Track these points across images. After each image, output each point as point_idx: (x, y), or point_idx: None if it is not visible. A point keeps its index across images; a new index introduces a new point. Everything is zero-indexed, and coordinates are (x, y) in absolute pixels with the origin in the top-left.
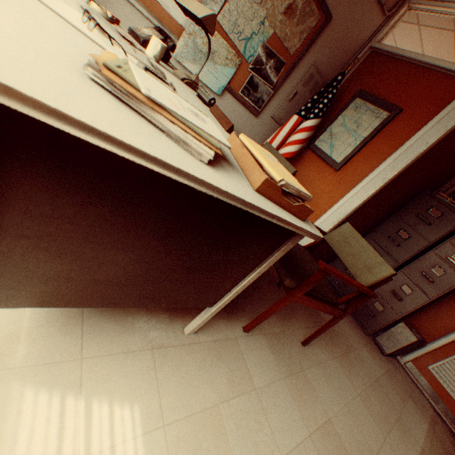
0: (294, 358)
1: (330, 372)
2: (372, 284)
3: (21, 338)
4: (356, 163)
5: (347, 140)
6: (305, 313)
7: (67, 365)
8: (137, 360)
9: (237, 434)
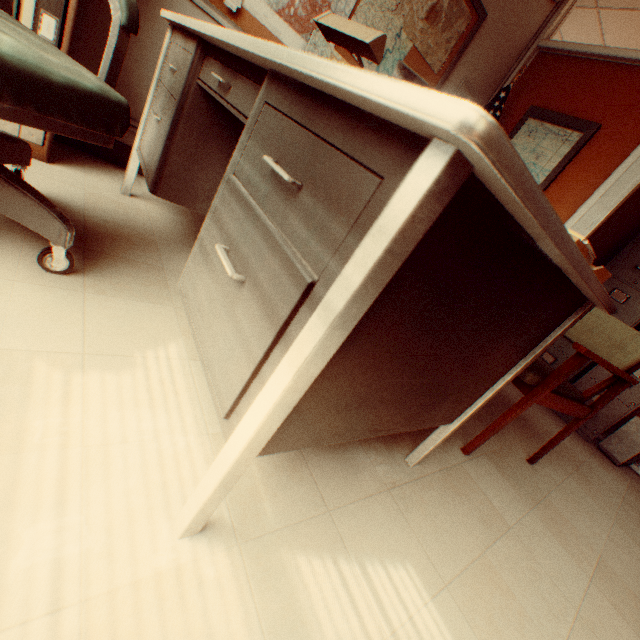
0: (529, 482)
1: (573, 495)
2: (630, 366)
3: (261, 493)
4: None
5: None
6: (512, 422)
7: (318, 521)
8: (381, 506)
9: (520, 587)
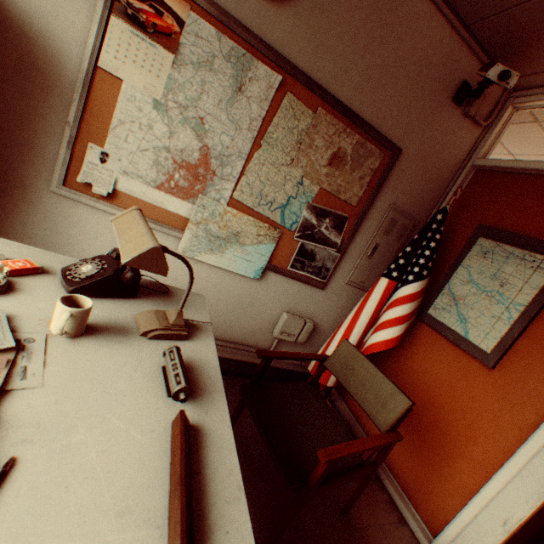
0: None
1: None
2: None
3: None
4: (528, 353)
5: (489, 308)
6: None
7: None
8: None
9: None
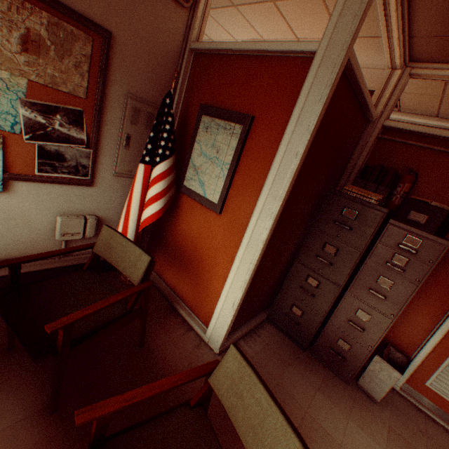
0: None
1: None
2: None
3: None
4: (235, 198)
5: (214, 171)
6: None
7: None
8: None
9: None
